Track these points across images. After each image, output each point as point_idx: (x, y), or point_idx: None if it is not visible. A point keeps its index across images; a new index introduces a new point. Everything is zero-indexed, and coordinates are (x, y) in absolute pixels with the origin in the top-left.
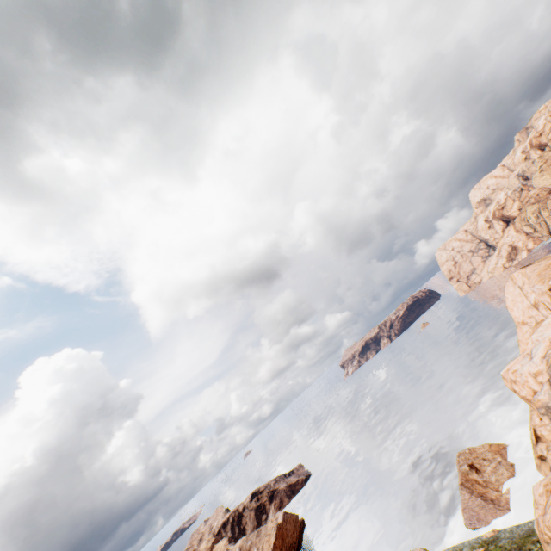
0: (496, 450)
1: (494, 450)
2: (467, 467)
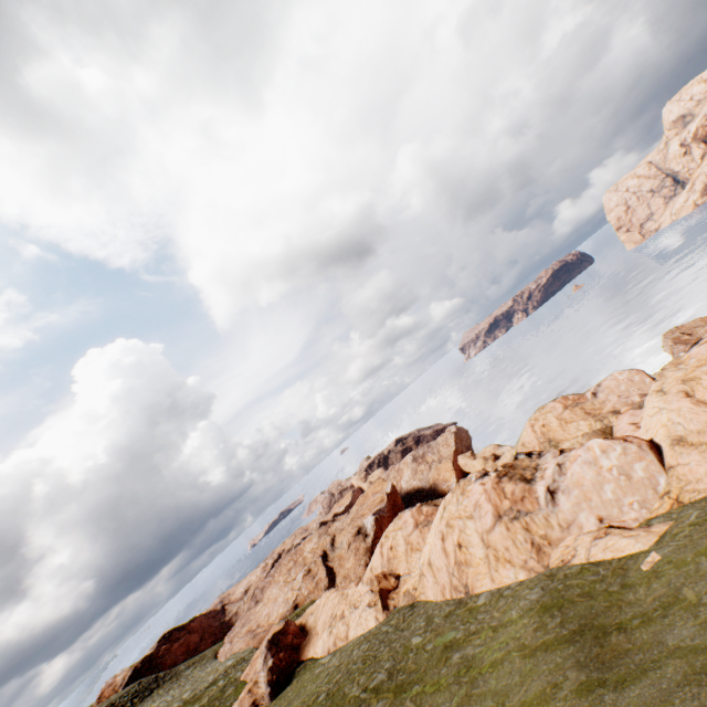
0: None
1: (706, 320)
2: (678, 333)
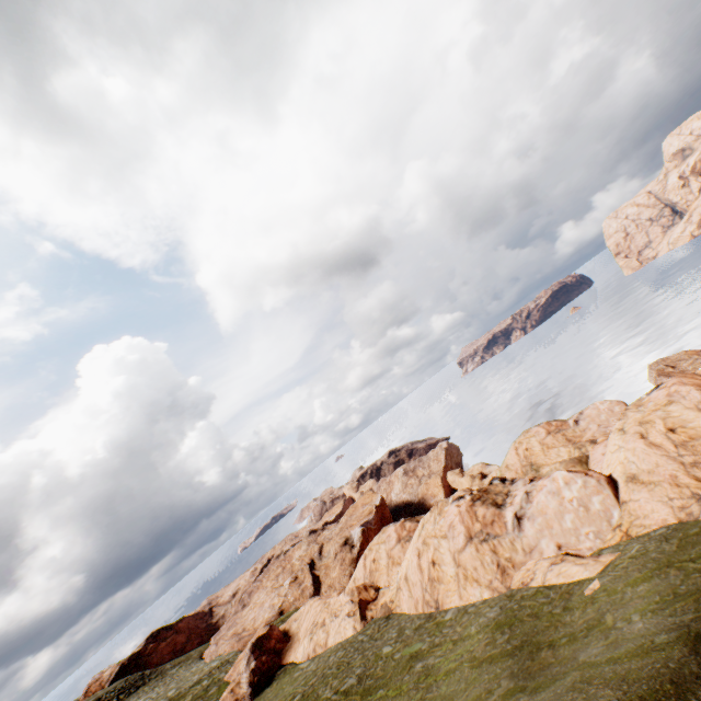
0: (692, 353)
1: (690, 353)
2: (662, 365)
